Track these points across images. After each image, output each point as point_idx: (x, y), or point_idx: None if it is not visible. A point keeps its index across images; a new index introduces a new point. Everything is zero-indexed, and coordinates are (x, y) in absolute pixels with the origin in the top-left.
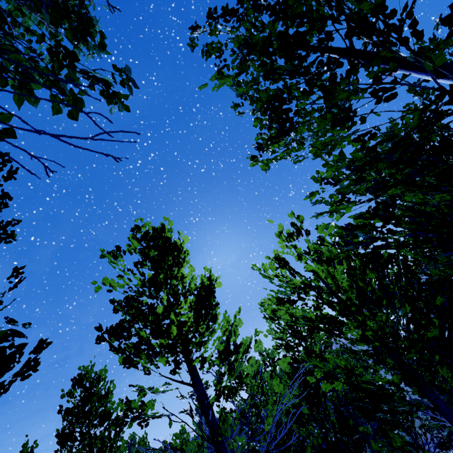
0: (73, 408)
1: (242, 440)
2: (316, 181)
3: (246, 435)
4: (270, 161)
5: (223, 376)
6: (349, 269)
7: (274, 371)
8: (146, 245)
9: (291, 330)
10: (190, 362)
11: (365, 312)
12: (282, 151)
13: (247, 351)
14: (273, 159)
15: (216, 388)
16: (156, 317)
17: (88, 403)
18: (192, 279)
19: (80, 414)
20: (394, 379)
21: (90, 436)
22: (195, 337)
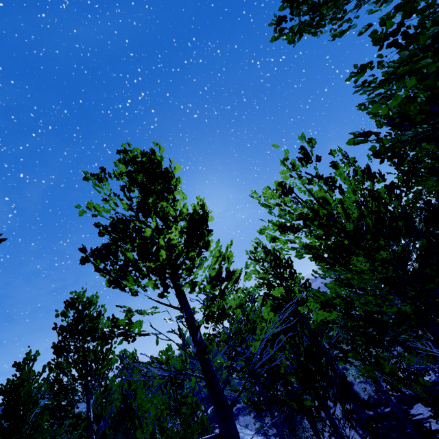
0: (67, 326)
1: (221, 359)
2: (375, 41)
3: (221, 356)
4: (304, 24)
5: (213, 301)
6: (372, 191)
7: (265, 300)
8: (134, 170)
9: (274, 272)
10: (178, 288)
11: (380, 241)
12: (327, 2)
13: (236, 282)
14: (307, 26)
15: (205, 312)
16: (143, 242)
17: (81, 323)
18: (184, 208)
19: (74, 331)
20: (407, 309)
21: (84, 349)
22: (184, 264)
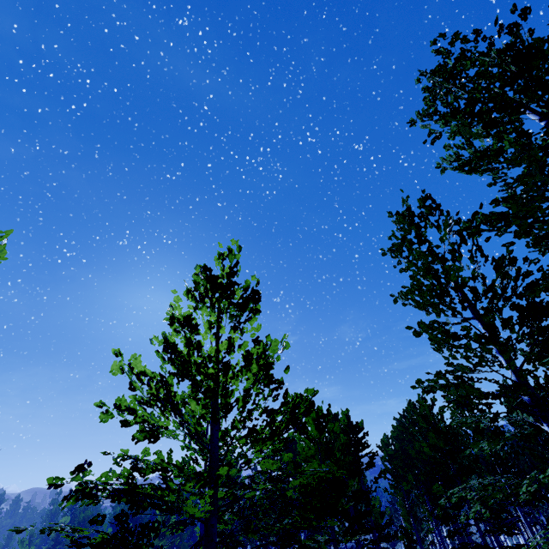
0: None
1: None
2: None
3: None
4: None
5: None
6: None
7: None
8: None
9: None
10: None
11: None
12: None
13: None
14: None
15: None
16: None
17: None
18: None
19: None
20: None
21: None
22: None
